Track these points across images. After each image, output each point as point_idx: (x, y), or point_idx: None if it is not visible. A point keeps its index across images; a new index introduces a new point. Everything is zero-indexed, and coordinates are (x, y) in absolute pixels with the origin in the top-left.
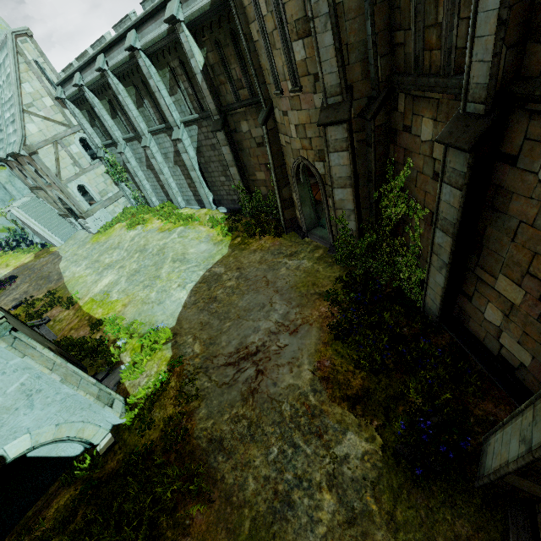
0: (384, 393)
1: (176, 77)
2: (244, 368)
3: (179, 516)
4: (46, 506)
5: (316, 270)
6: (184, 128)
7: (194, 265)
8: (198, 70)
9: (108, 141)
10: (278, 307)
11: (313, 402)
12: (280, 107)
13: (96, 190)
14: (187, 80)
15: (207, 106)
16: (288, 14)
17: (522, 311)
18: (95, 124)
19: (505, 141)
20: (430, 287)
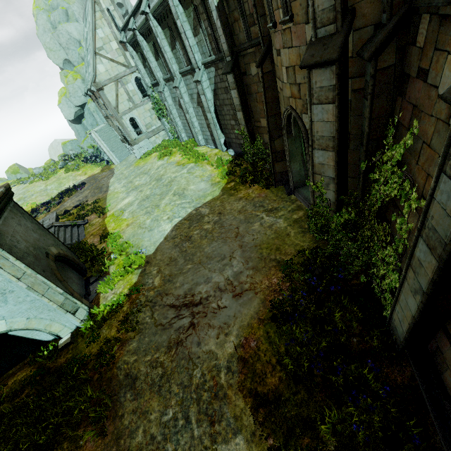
0: (295, 409)
1: (198, 16)
2: (183, 315)
3: (79, 433)
4: (15, 373)
5: (287, 233)
6: (205, 69)
7: (188, 201)
8: (213, 6)
9: (154, 81)
10: (235, 263)
11: (222, 381)
12: (275, 45)
13: (143, 123)
14: (206, 19)
15: (221, 46)
16: None
17: None
18: (146, 65)
19: None
20: (400, 305)
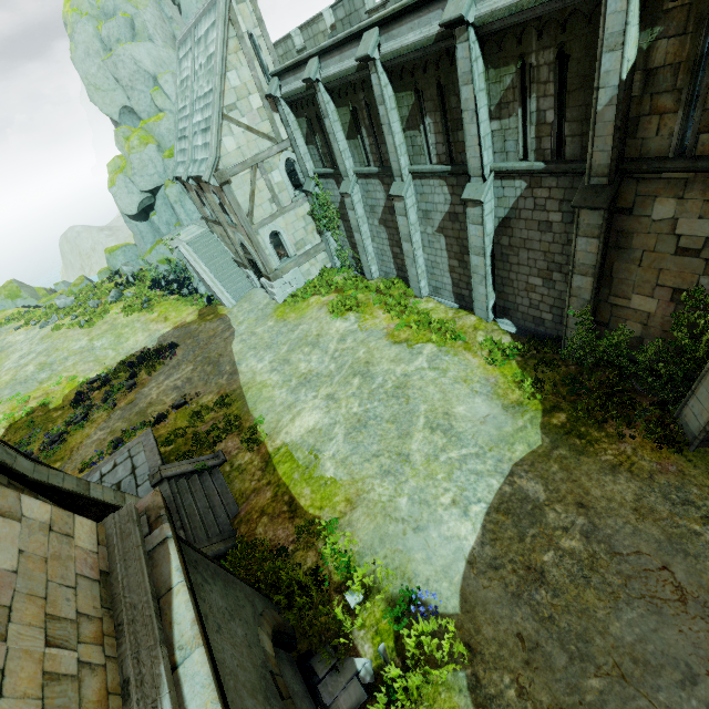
0: None
1: (527, 85)
2: None
3: None
4: None
5: None
6: (492, 179)
7: (473, 451)
8: (611, 79)
9: (327, 170)
10: None
11: None
12: None
13: (292, 240)
14: (553, 95)
15: (588, 155)
16: None
17: None
18: (314, 141)
19: None
20: None
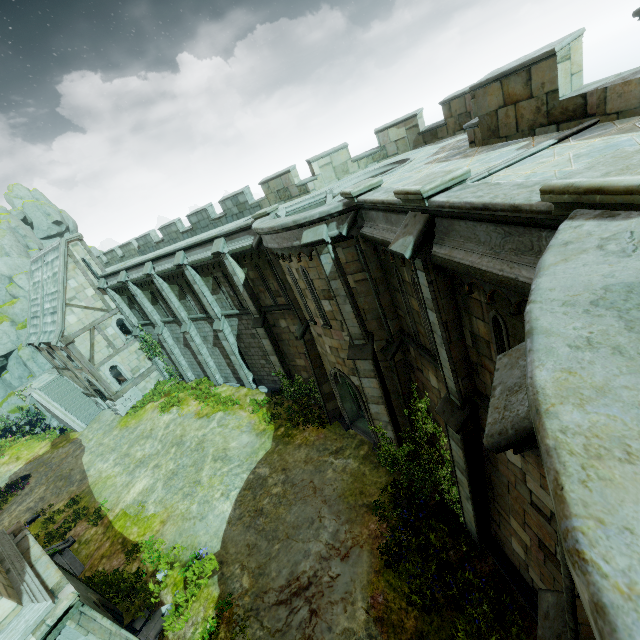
0: (437, 637)
1: (219, 283)
2: (297, 607)
3: None
4: None
5: (363, 472)
6: (225, 318)
7: (237, 464)
8: (240, 283)
9: (146, 322)
10: (327, 523)
11: None
12: (315, 329)
13: (129, 368)
14: (229, 286)
15: (248, 307)
16: (316, 285)
17: (533, 553)
18: (134, 307)
19: (482, 421)
20: (465, 510)
